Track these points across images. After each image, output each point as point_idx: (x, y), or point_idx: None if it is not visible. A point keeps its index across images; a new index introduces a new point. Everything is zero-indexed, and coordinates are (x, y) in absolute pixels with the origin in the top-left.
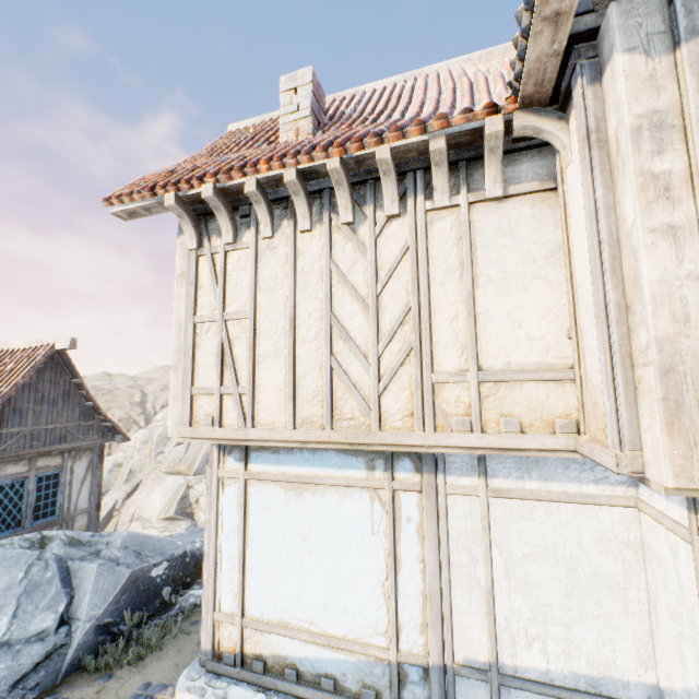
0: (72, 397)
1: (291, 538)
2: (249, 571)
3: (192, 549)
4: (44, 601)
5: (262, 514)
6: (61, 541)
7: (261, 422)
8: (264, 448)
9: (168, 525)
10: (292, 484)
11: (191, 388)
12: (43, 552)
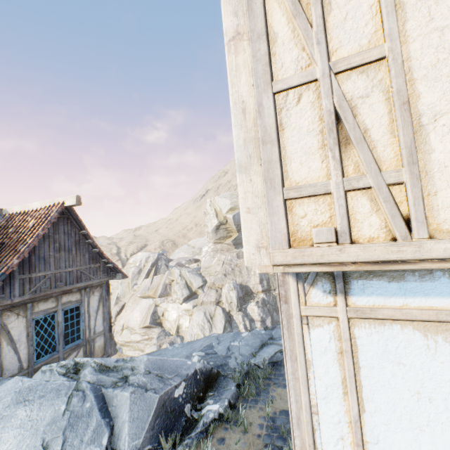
0: (82, 245)
1: (447, 405)
2: (371, 445)
3: (200, 367)
4: (87, 433)
5: (384, 367)
6: (92, 368)
7: (444, 227)
8: (374, 274)
9: (146, 331)
10: (436, 324)
11: (282, 189)
12: (79, 382)
